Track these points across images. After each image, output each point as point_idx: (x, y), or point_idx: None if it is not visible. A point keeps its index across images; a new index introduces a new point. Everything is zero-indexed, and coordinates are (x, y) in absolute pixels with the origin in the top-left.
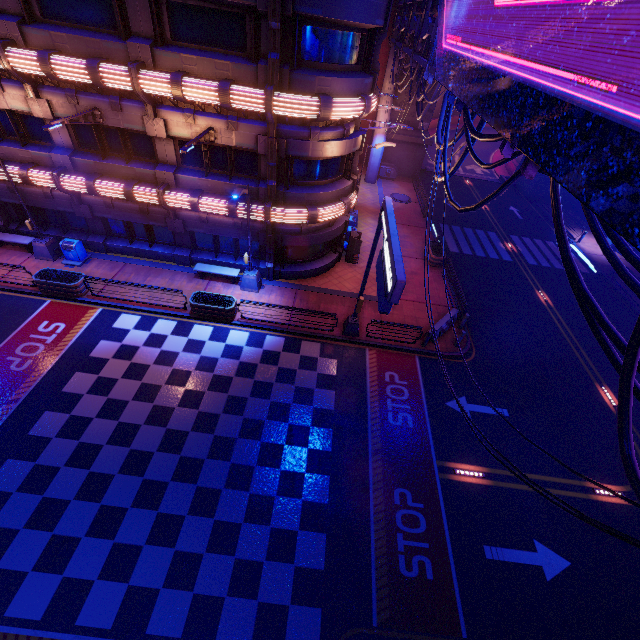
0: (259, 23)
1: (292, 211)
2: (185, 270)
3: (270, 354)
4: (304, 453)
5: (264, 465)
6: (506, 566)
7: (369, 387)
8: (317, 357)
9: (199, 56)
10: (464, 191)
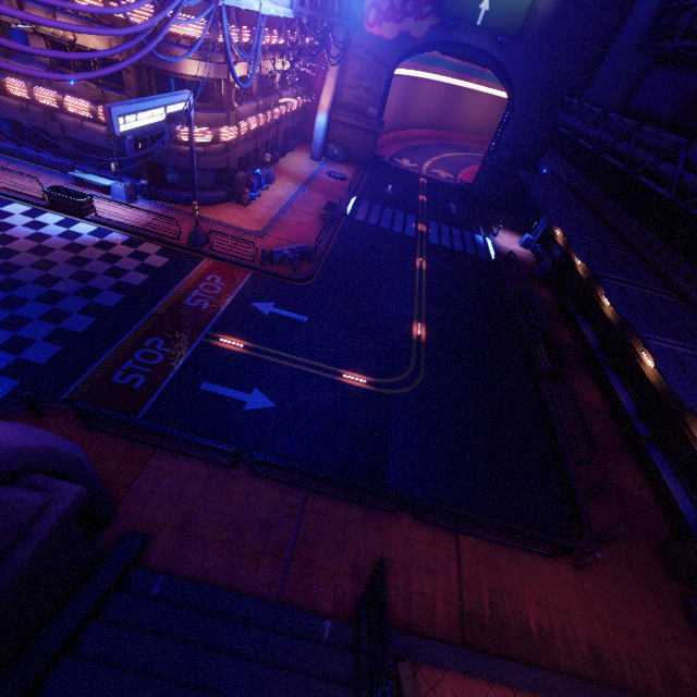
0: None
1: None
2: (67, 178)
3: (106, 243)
4: (85, 303)
5: (40, 302)
6: (214, 395)
7: (185, 280)
8: (151, 254)
9: None
10: (412, 185)
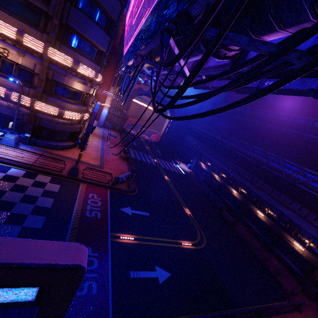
0: (48, 20)
1: (49, 106)
2: None
3: (11, 177)
4: (18, 229)
5: None
6: (140, 280)
7: (78, 199)
8: (47, 182)
9: (9, 15)
10: (140, 141)
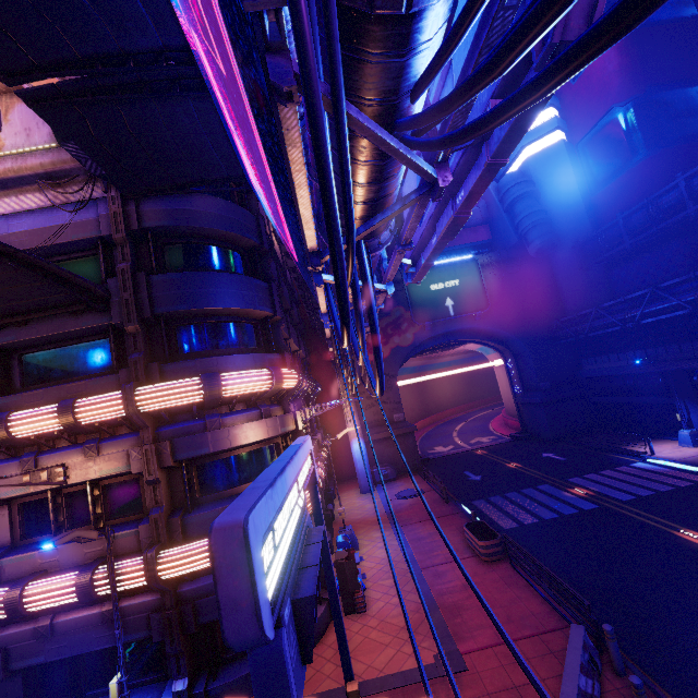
0: (124, 339)
1: (196, 544)
2: None
3: None
4: None
5: None
6: None
7: None
8: None
9: (47, 388)
10: (481, 460)
